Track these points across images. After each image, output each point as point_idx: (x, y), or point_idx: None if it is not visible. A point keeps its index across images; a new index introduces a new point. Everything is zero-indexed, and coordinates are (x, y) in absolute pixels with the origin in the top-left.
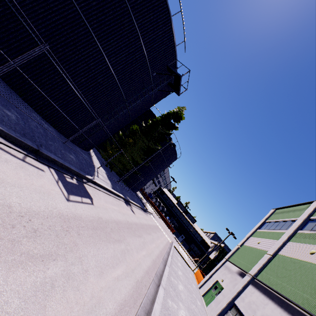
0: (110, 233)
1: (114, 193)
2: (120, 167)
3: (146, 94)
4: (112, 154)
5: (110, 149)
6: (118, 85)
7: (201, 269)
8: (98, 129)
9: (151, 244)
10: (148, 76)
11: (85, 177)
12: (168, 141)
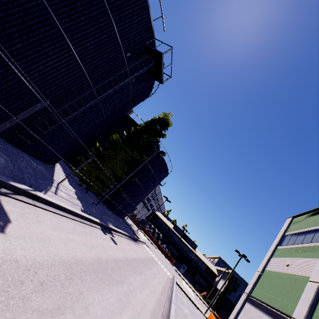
0: (31, 296)
1: (81, 216)
2: (99, 185)
3: (121, 82)
4: (87, 170)
5: (86, 165)
6: (78, 61)
7: (211, 306)
8: (54, 126)
9: (142, 291)
10: (120, 56)
11: (8, 184)
12: (155, 150)
